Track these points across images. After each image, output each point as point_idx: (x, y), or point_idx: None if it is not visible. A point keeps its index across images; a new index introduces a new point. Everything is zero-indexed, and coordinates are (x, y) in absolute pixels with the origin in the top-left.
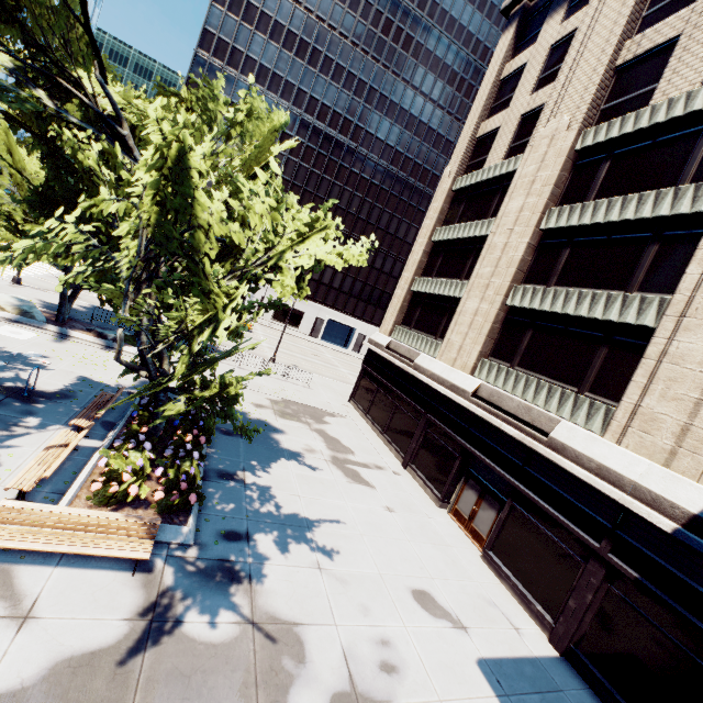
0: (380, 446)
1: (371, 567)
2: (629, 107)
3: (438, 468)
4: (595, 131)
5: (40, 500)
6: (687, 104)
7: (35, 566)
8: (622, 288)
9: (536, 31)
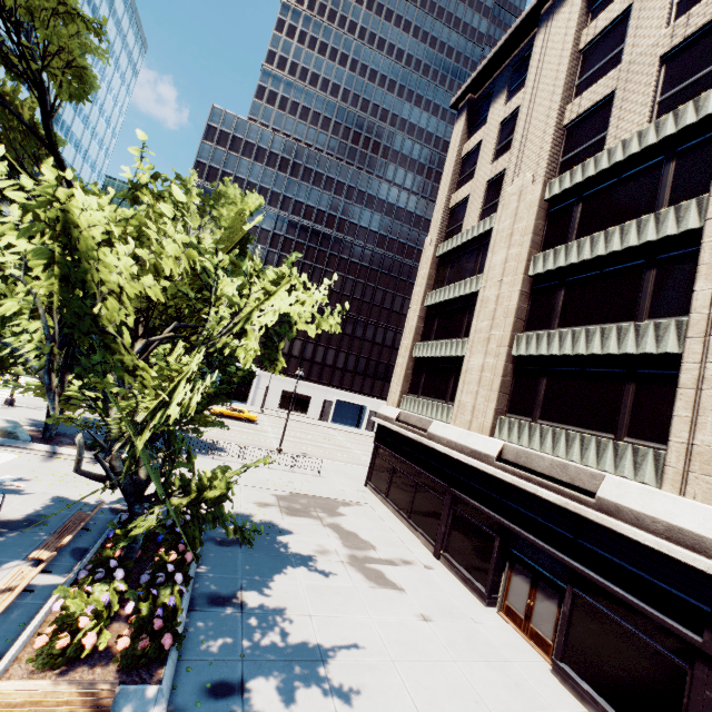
0: (405, 535)
1: (410, 711)
2: (586, 155)
3: (476, 554)
4: (560, 180)
5: None
6: (640, 141)
7: None
8: (630, 318)
9: (484, 115)
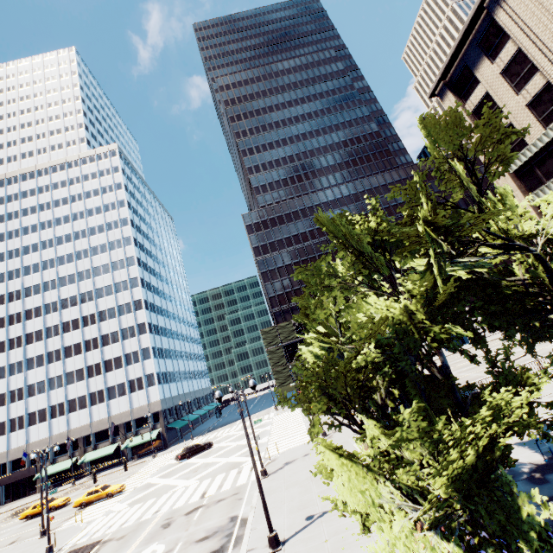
0: None
1: None
2: None
3: None
4: None
5: None
6: None
7: None
8: None
9: (470, 81)
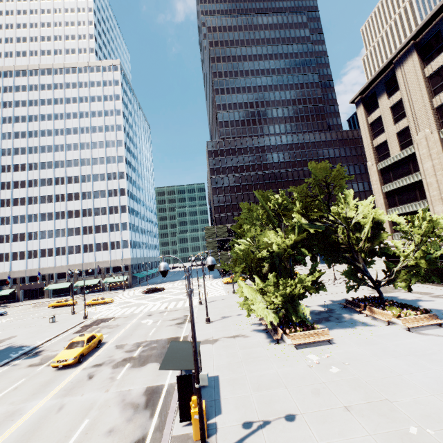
0: (438, 287)
1: None
2: None
3: None
4: None
5: (391, 324)
6: None
7: (421, 331)
8: None
9: (374, 104)
